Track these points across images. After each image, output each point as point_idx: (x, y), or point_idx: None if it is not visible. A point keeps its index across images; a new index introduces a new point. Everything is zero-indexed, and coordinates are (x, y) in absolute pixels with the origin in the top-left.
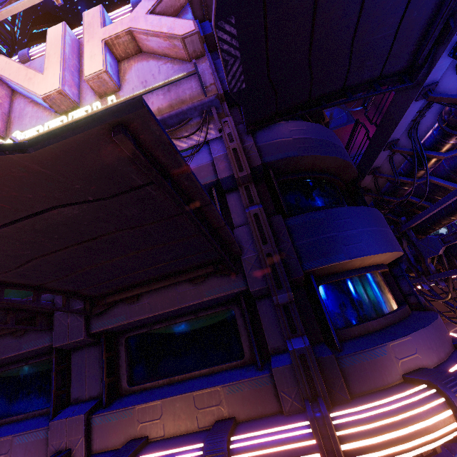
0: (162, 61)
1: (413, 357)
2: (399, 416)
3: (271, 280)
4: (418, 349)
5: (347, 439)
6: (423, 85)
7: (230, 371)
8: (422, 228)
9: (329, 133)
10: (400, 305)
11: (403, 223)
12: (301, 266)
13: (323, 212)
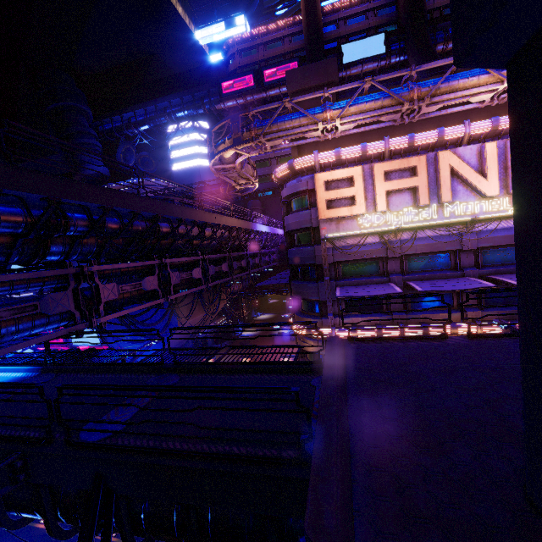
0: None
1: None
2: None
3: None
4: None
5: None
6: None
7: None
8: None
9: None
10: None
11: None
12: None
13: None
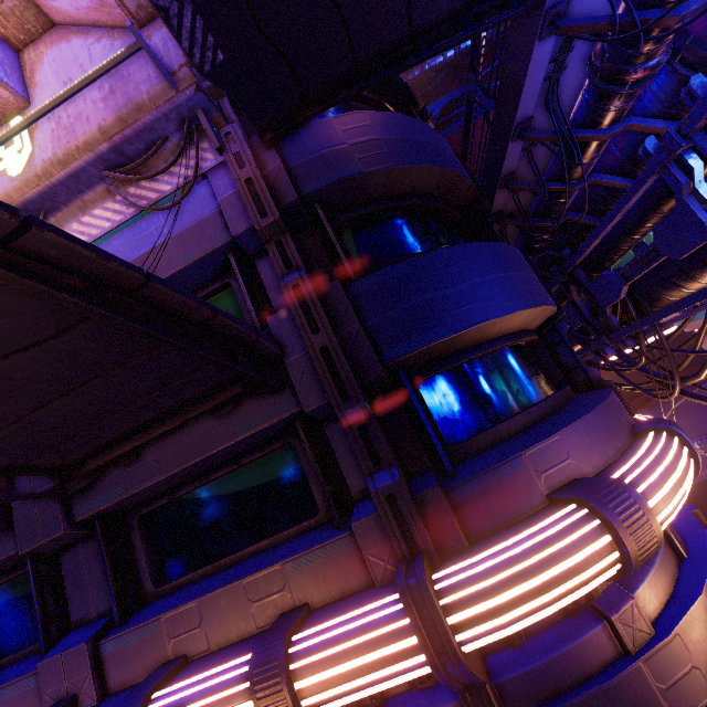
0: (93, 37)
1: (562, 465)
2: (531, 560)
3: (332, 390)
4: (572, 452)
5: (456, 607)
6: (545, 6)
7: (299, 537)
8: (595, 262)
9: (416, 125)
10: (559, 388)
11: (567, 258)
12: (380, 358)
13: (408, 263)
